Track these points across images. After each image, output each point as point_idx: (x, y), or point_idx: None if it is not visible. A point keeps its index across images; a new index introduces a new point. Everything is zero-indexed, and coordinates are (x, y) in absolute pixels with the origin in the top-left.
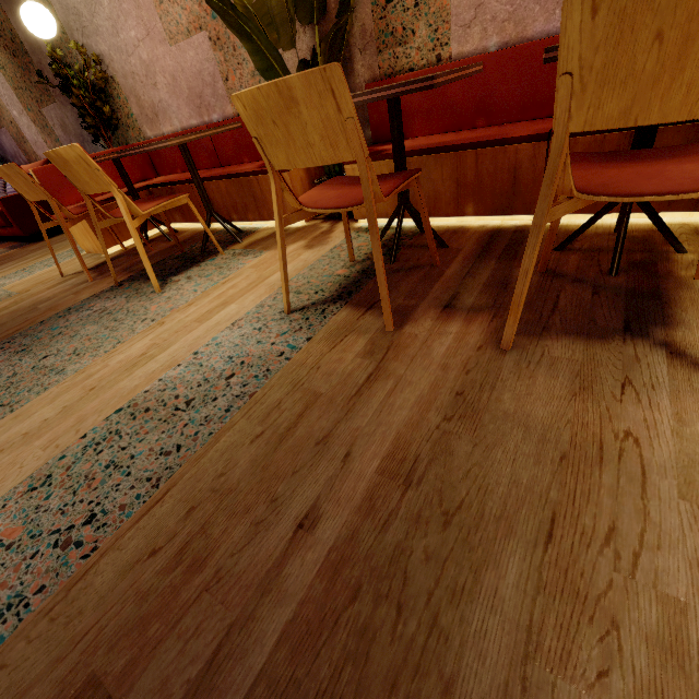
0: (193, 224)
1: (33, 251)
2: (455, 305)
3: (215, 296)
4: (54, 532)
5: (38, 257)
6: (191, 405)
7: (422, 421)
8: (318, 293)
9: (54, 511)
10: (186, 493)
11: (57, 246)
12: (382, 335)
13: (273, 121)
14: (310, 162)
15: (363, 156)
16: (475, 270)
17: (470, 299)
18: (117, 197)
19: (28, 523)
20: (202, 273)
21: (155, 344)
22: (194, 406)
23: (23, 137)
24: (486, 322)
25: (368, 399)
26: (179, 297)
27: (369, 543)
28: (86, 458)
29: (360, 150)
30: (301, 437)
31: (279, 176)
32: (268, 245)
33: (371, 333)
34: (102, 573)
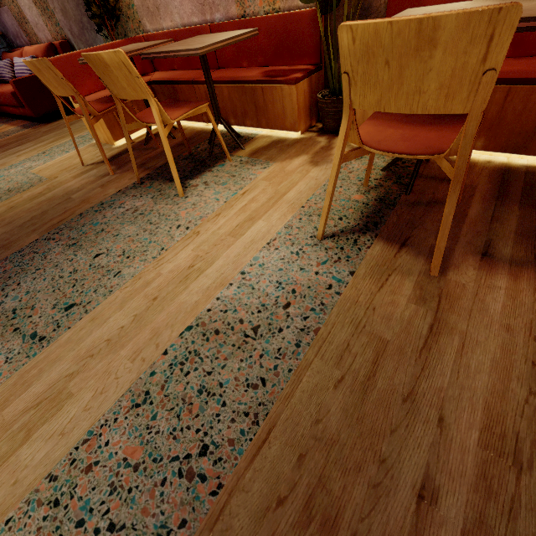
0: (190, 122)
1: (46, 133)
2: (493, 254)
3: (239, 209)
4: (173, 459)
5: (53, 140)
6: (259, 333)
7: (506, 391)
8: (342, 219)
9: (165, 435)
10: (289, 436)
11: (66, 130)
12: (428, 280)
13: (386, 61)
14: (407, 108)
15: (479, 112)
16: (500, 214)
17: (507, 249)
18: (152, 105)
19: (145, 444)
20: (217, 180)
21: (199, 256)
22: (263, 335)
23: (24, 17)
24: (534, 280)
25: (439, 355)
26: (204, 205)
27: (502, 532)
28: (176, 378)
29: (481, 105)
30: (385, 390)
31: (352, 114)
32: (271, 155)
33: (415, 276)
34: (237, 516)
